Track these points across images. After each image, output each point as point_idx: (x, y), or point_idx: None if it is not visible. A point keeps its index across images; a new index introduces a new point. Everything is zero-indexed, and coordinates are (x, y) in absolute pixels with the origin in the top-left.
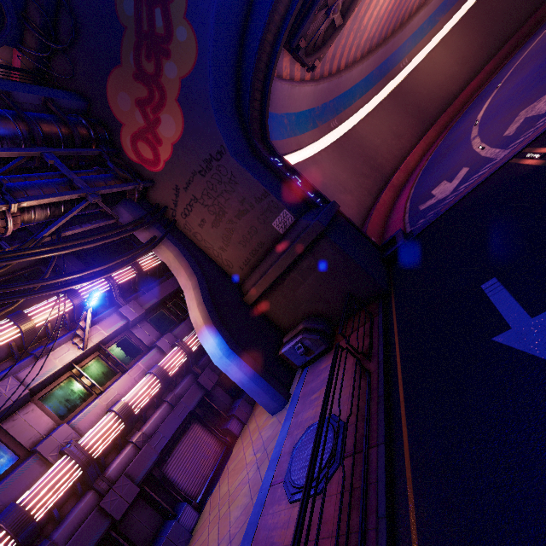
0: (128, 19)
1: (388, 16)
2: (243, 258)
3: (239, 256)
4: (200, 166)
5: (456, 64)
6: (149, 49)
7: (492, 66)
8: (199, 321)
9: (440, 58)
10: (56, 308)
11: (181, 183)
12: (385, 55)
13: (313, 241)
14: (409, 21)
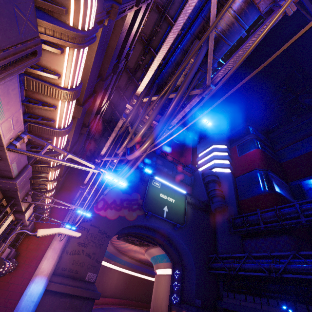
0: (133, 196)
1: (127, 248)
2: (66, 266)
3: (66, 263)
4: (102, 229)
5: (115, 285)
6: (129, 204)
7: (117, 302)
8: (47, 271)
9: (115, 276)
10: (50, 200)
11: (93, 222)
12: (115, 253)
13: (91, 298)
14: (125, 255)
